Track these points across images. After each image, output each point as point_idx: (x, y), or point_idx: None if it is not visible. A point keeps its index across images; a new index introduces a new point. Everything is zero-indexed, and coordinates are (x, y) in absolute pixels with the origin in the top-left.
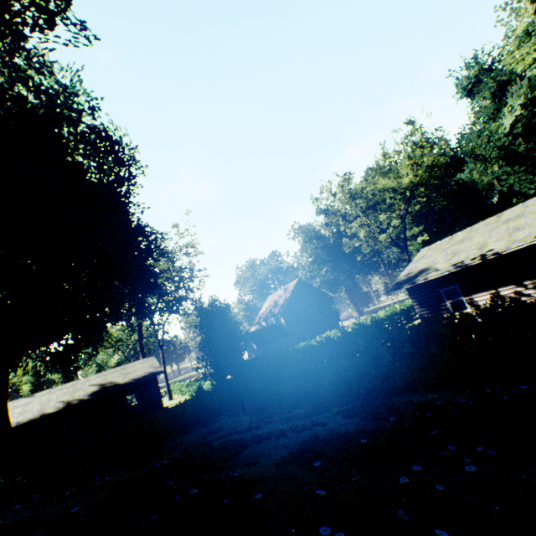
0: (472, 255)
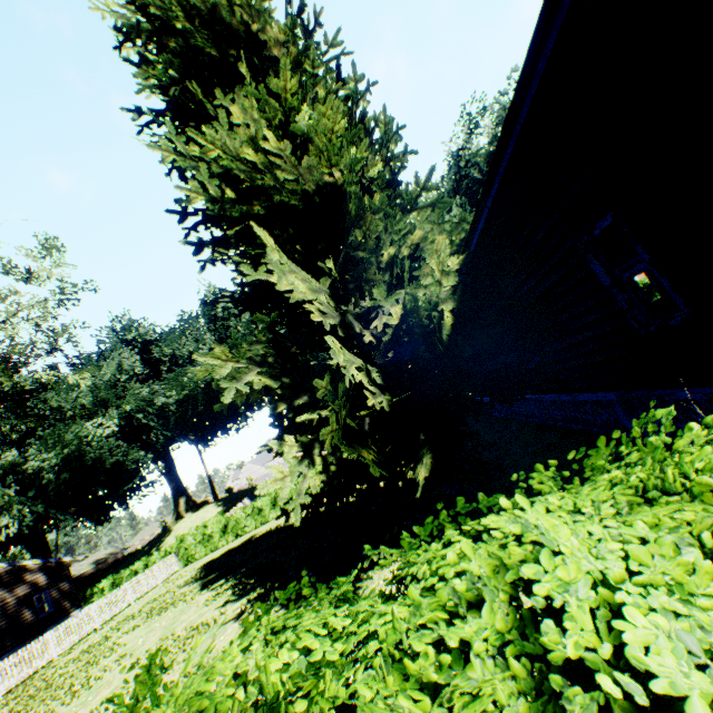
0: None
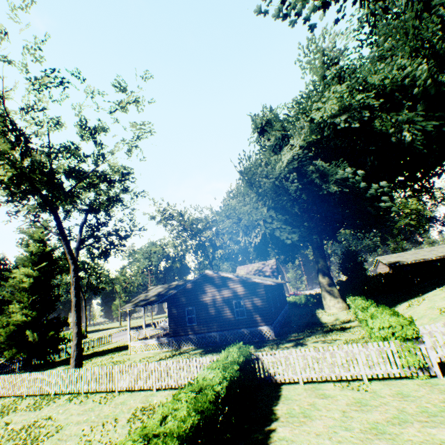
0: (417, 259)
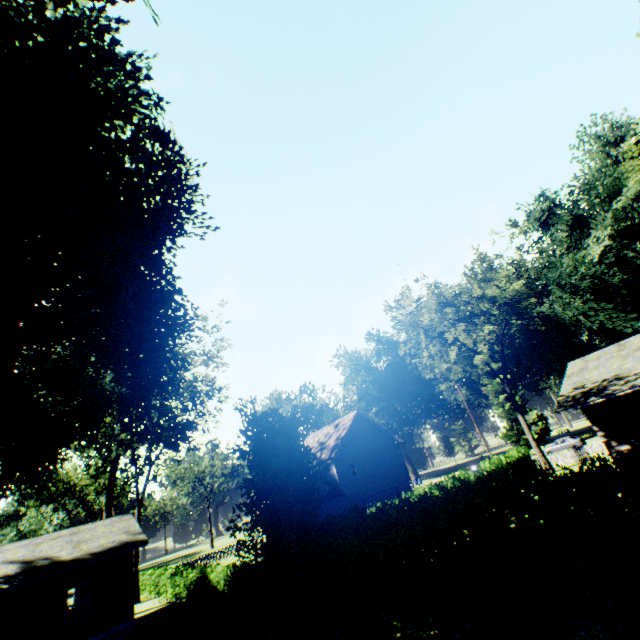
0: None
